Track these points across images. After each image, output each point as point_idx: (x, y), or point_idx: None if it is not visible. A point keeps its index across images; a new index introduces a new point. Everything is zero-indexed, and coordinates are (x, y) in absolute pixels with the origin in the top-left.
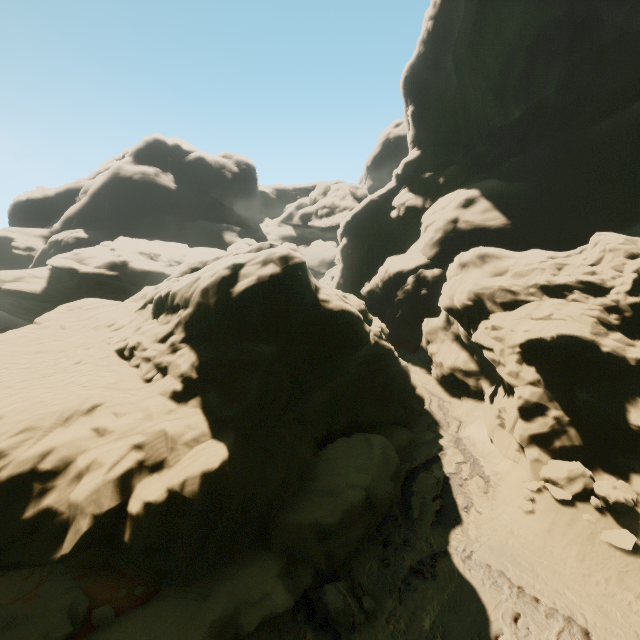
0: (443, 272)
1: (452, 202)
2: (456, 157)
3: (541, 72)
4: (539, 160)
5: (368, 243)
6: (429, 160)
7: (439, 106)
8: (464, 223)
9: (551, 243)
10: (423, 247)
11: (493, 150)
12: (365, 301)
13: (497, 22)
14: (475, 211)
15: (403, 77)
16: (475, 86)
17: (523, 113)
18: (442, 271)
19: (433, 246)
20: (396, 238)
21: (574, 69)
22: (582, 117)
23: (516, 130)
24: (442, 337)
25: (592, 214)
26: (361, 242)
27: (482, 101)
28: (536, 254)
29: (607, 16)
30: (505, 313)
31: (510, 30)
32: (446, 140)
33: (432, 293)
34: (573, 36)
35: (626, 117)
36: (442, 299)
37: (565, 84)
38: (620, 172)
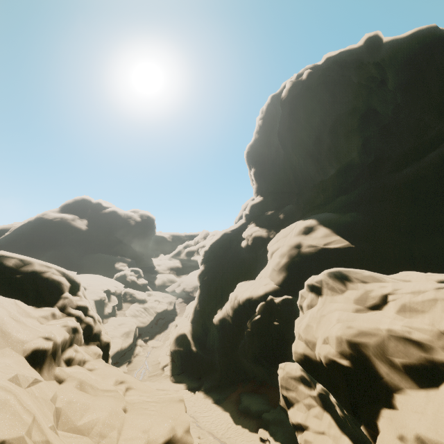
0: (294, 299)
1: (293, 230)
2: (291, 201)
3: (343, 143)
4: (361, 197)
5: (223, 270)
6: (270, 203)
7: (273, 168)
8: (307, 248)
9: (406, 267)
10: (270, 272)
11: (320, 195)
12: (217, 331)
13: (305, 114)
14: (316, 236)
15: (246, 152)
16: (297, 154)
17: (337, 170)
18: (293, 298)
19: (280, 271)
20: (247, 265)
21: (368, 140)
22: (384, 170)
23: (334, 181)
24: (306, 399)
25: (438, 237)
26: (216, 269)
27: (304, 164)
28: (417, 277)
29: (380, 111)
30: (425, 394)
31: (315, 119)
32: (281, 190)
33: (285, 325)
34: (361, 120)
35: (425, 164)
36: (297, 347)
37: (364, 150)
38: (443, 202)
